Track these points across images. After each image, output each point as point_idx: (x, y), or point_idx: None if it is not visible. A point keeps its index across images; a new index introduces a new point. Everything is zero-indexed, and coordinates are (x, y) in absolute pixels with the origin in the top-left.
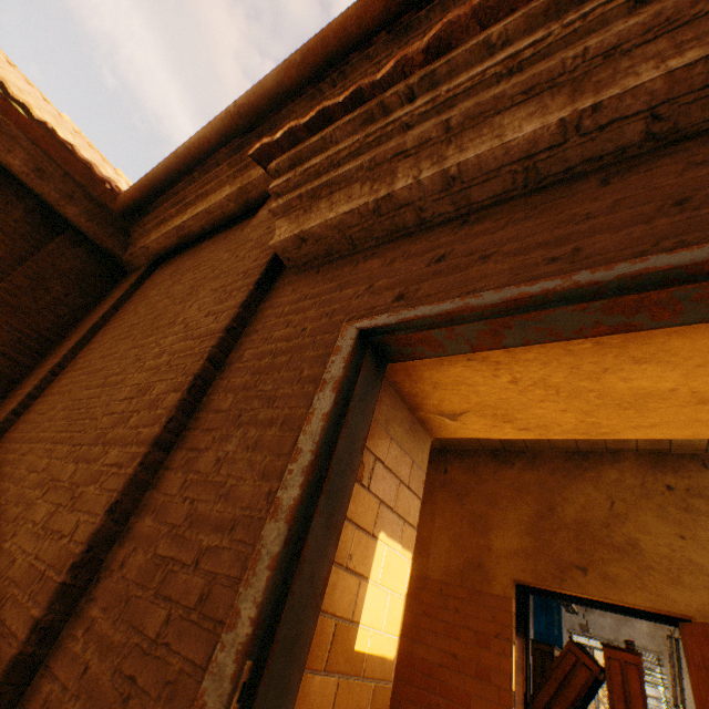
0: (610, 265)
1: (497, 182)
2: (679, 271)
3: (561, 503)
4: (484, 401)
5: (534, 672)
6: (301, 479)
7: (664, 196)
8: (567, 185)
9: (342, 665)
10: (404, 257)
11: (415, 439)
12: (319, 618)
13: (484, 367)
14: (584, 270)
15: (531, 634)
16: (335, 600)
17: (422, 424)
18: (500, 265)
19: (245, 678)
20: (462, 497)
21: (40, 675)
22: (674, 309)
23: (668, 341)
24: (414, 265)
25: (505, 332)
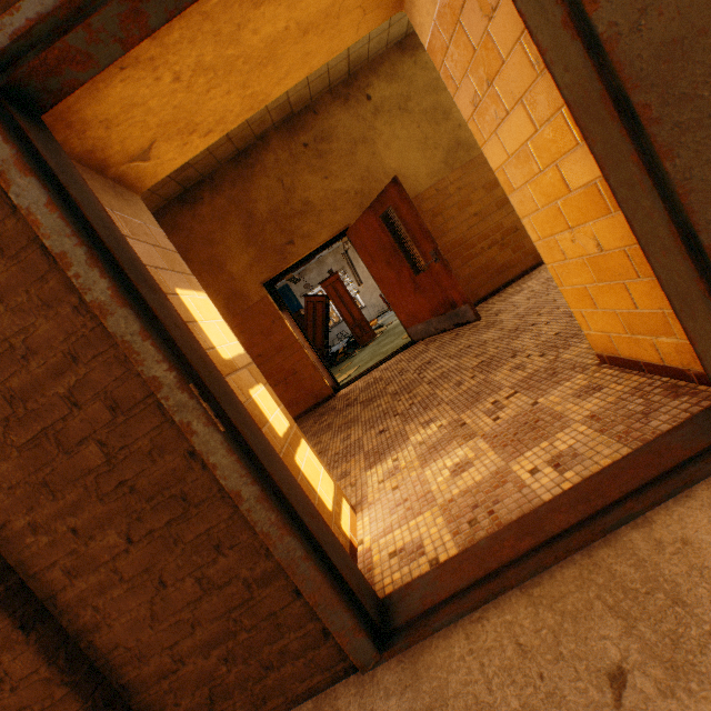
0: None
1: None
2: None
3: (255, 207)
4: (164, 119)
5: None
6: (97, 272)
7: None
8: None
9: (227, 371)
10: None
11: (130, 203)
12: None
13: (143, 72)
14: None
15: None
16: None
17: (122, 185)
18: None
19: (198, 393)
20: (187, 258)
21: (36, 583)
22: None
23: None
24: None
25: (146, 9)
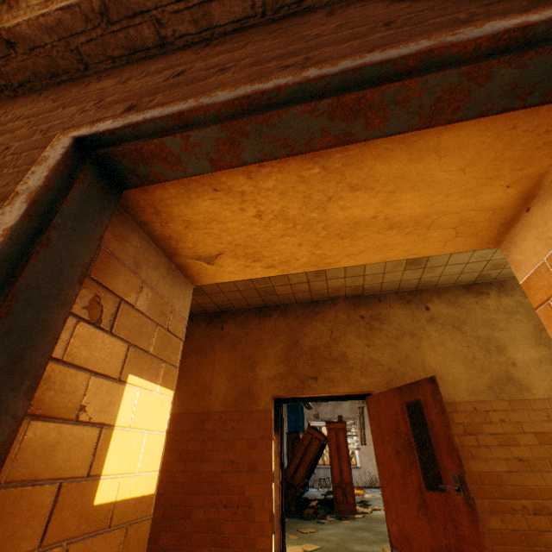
0: (336, 63)
1: (238, 1)
2: (390, 67)
3: (302, 338)
4: (236, 240)
5: (288, 453)
6: None
7: (376, 21)
8: (300, 17)
9: (74, 528)
10: (142, 75)
11: (176, 285)
12: (26, 491)
13: (231, 199)
14: (313, 68)
15: (286, 429)
16: (57, 462)
17: (183, 272)
18: (238, 74)
19: None
20: (236, 346)
21: None
22: (383, 115)
23: (374, 166)
24: (152, 80)
25: (243, 143)
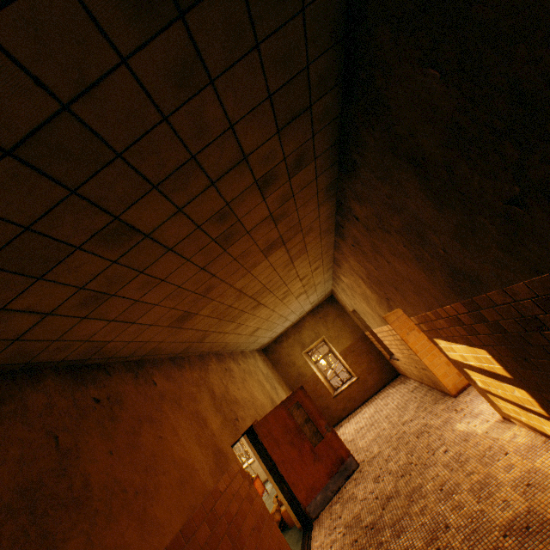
0: None
1: None
2: None
3: (214, 387)
4: None
5: None
6: None
7: None
8: None
9: None
10: None
11: None
12: None
13: None
14: None
15: None
16: None
17: None
18: None
19: None
20: (181, 403)
21: None
22: None
23: None
24: None
25: None
